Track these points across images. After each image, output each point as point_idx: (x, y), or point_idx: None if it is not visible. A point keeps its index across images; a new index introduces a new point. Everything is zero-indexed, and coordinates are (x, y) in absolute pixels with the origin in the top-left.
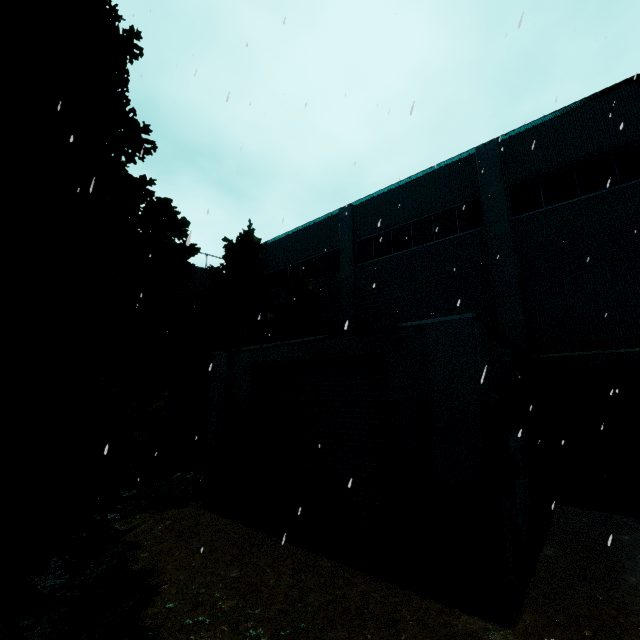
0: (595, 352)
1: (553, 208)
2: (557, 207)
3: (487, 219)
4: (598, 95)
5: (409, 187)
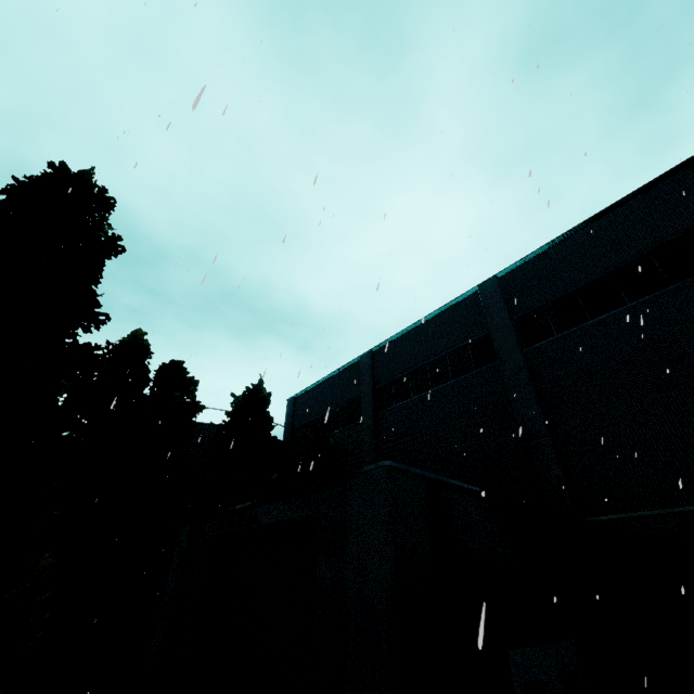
0: (659, 511)
1: (565, 335)
2: (568, 333)
3: (499, 353)
4: (581, 226)
5: (422, 329)
